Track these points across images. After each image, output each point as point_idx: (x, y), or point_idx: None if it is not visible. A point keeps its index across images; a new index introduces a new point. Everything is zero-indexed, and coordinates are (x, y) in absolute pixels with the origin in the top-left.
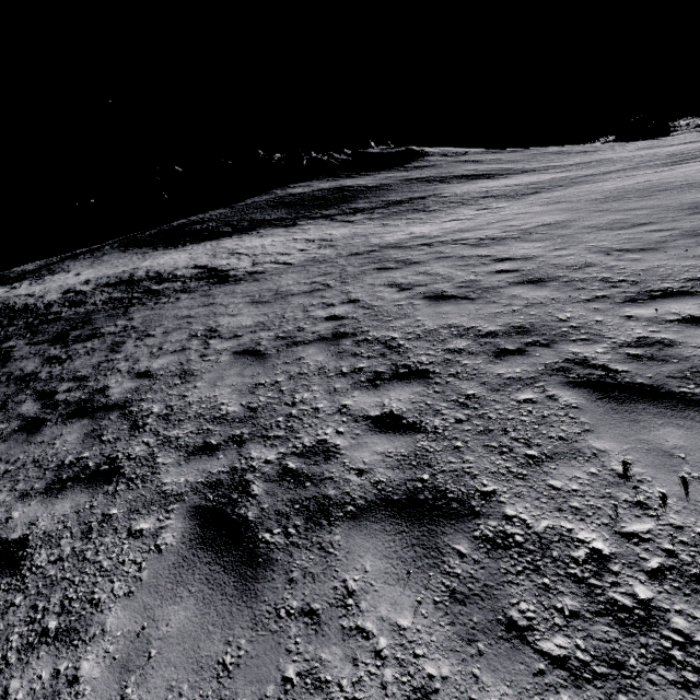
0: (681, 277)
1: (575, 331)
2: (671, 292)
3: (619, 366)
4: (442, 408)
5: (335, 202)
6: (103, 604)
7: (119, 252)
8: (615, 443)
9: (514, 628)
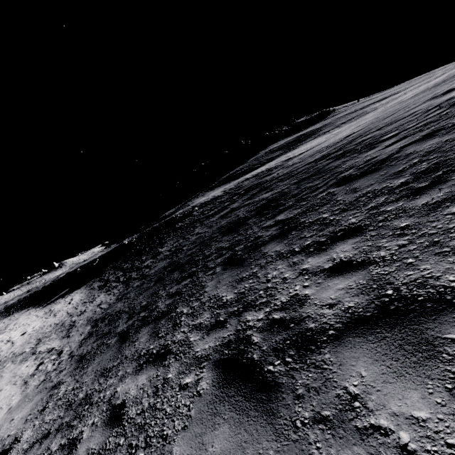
0: None
1: None
2: None
3: None
4: None
5: (306, 138)
6: None
7: (210, 191)
8: None
9: None
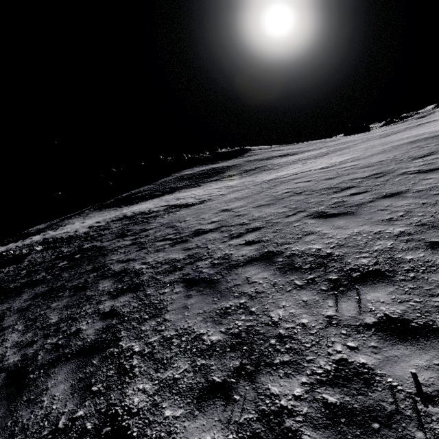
0: (424, 154)
1: (399, 169)
2: (424, 156)
3: (422, 169)
4: (371, 187)
5: (214, 174)
6: (311, 230)
7: (97, 211)
8: (434, 176)
9: (435, 194)
